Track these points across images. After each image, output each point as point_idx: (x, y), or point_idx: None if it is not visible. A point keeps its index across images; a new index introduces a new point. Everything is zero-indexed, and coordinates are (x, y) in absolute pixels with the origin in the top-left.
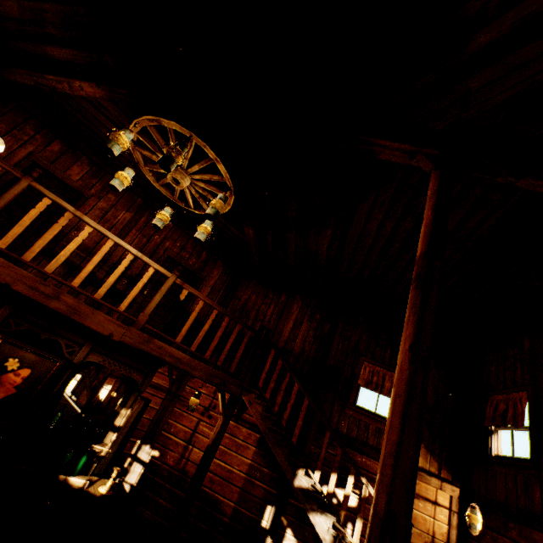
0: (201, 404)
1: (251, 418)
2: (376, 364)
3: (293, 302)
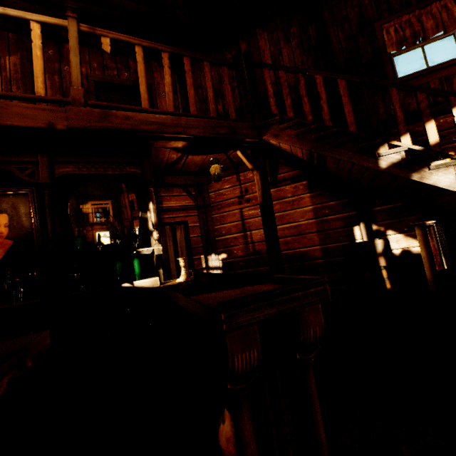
0: (233, 197)
1: (287, 174)
2: (400, 15)
3: (256, 41)
